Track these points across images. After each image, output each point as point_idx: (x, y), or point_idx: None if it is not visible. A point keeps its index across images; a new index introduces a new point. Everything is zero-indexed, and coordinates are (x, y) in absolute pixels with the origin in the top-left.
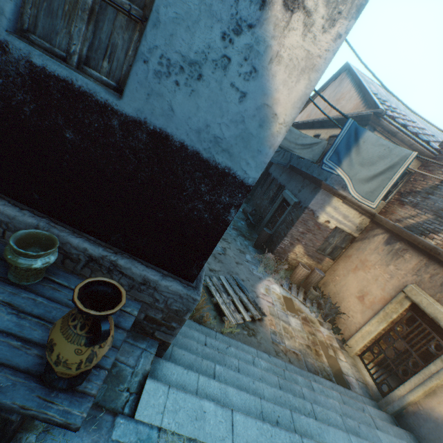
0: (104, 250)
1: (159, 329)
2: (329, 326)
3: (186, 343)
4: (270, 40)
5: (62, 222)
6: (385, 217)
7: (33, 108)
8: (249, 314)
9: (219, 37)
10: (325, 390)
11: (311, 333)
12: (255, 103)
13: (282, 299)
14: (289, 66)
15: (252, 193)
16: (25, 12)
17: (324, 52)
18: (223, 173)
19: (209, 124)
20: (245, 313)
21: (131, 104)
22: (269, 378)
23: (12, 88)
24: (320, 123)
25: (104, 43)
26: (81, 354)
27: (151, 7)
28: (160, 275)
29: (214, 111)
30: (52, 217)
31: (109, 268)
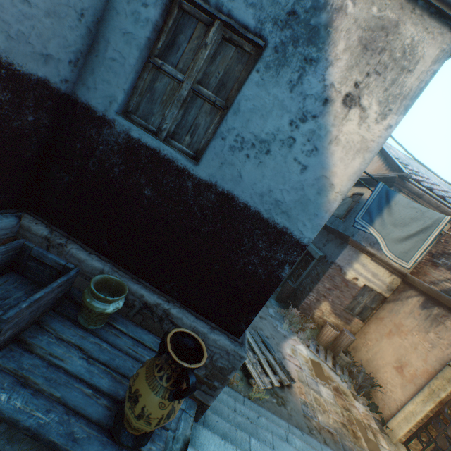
0: (159, 297)
1: (200, 387)
2: (364, 401)
3: (217, 407)
4: (330, 127)
5: (123, 267)
6: (418, 277)
7: (122, 169)
8: (277, 378)
9: (287, 123)
10: None
11: (345, 408)
12: (314, 174)
13: (309, 362)
14: (346, 147)
15: None
16: (132, 100)
17: (377, 137)
18: (280, 232)
19: (272, 189)
20: (273, 376)
21: (206, 170)
22: None
23: (109, 153)
24: None
25: (190, 123)
26: (163, 409)
27: (233, 100)
28: (209, 327)
29: (277, 179)
30: (115, 262)
31: (161, 316)
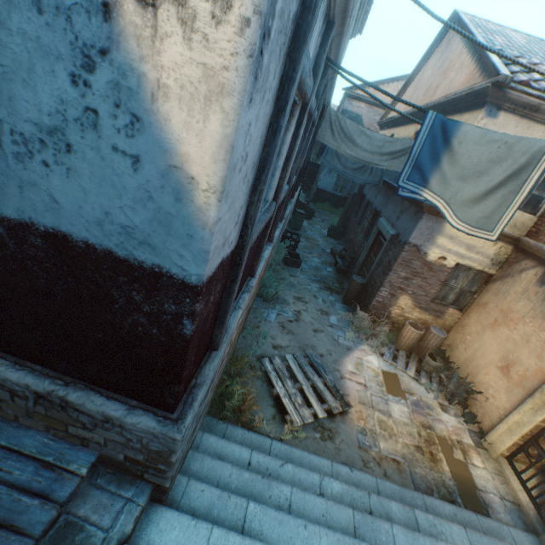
0: (52, 382)
1: (147, 471)
2: (459, 411)
3: (216, 468)
4: (141, 64)
5: (3, 352)
6: (538, 239)
7: None
8: (325, 407)
9: (69, 83)
10: (438, 523)
11: (424, 425)
12: (157, 167)
13: (380, 376)
14: (184, 97)
15: (345, 224)
16: None
17: (232, 57)
18: (153, 273)
19: (108, 210)
20: (318, 406)
21: (8, 204)
22: (338, 512)
23: None
24: (421, 113)
25: None
26: None
27: None
28: (126, 408)
29: (107, 191)
30: None
31: (62, 404)
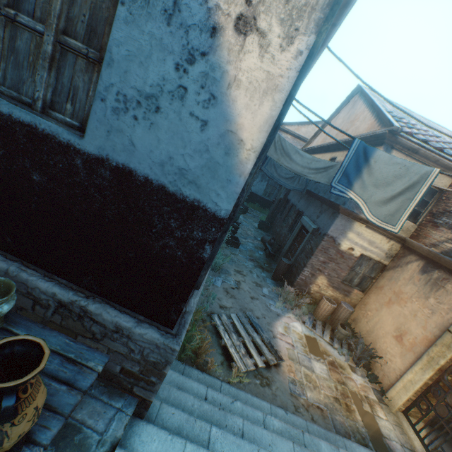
0: (75, 294)
1: (138, 384)
2: (364, 372)
3: (180, 397)
4: (226, 65)
5: (35, 265)
6: (418, 241)
7: (2, 153)
8: (263, 359)
9: (173, 68)
10: None
11: (340, 381)
12: (218, 130)
13: (303, 339)
14: (250, 89)
15: (272, 221)
16: None
17: (286, 71)
18: (192, 206)
19: (172, 156)
20: (258, 357)
21: (93, 142)
22: (281, 444)
23: None
24: (336, 146)
25: (67, 86)
26: None
27: (106, 49)
28: (135, 321)
29: (175, 142)
30: (25, 260)
31: (79, 314)
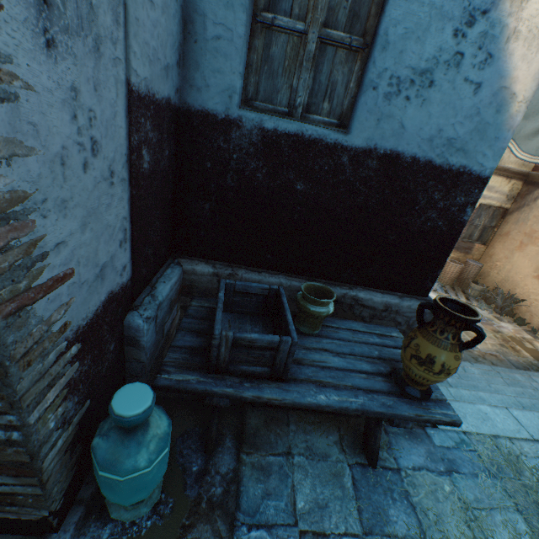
0: (341, 288)
1: None
2: (509, 319)
3: None
4: (506, 19)
5: (293, 274)
6: None
7: (265, 172)
8: None
9: (450, 36)
10: None
11: (495, 331)
12: (491, 90)
13: None
14: (528, 38)
15: None
16: (249, 83)
17: None
18: (457, 174)
19: (441, 128)
20: None
21: (360, 136)
22: (494, 381)
23: (245, 160)
24: None
25: (324, 84)
26: (458, 360)
27: (375, 32)
28: (397, 297)
29: (446, 113)
30: (284, 272)
31: (350, 304)
